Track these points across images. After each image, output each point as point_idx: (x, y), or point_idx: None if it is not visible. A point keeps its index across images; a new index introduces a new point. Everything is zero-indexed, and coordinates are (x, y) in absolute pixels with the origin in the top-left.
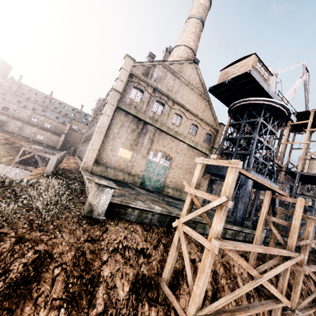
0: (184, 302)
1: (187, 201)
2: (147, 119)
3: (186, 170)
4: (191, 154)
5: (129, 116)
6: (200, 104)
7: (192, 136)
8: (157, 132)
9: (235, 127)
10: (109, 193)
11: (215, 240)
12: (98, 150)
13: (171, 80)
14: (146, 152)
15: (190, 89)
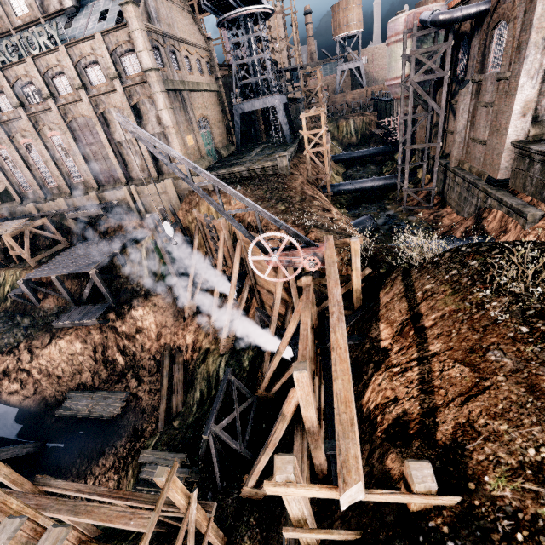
0: (315, 180)
1: (306, 139)
2: (180, 86)
3: (217, 122)
4: (211, 101)
5: (170, 95)
6: (189, 23)
7: (203, 77)
8: (189, 95)
9: (232, 44)
10: (287, 157)
11: (328, 145)
12: (186, 152)
13: (162, 7)
14: (197, 126)
15: (176, 6)
